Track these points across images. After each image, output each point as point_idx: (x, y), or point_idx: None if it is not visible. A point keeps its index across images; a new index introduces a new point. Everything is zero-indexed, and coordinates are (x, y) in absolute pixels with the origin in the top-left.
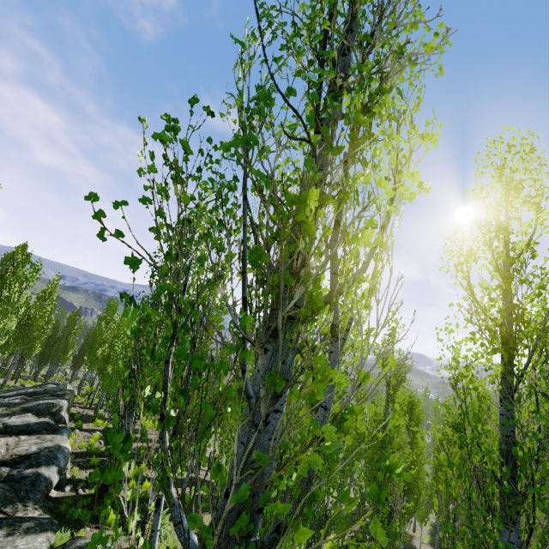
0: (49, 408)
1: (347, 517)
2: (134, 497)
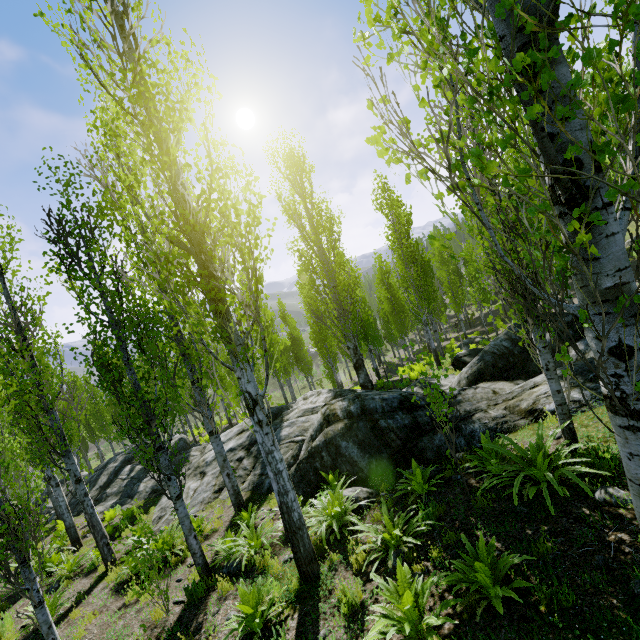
0: (186, 443)
1: (392, 365)
2: (380, 384)
